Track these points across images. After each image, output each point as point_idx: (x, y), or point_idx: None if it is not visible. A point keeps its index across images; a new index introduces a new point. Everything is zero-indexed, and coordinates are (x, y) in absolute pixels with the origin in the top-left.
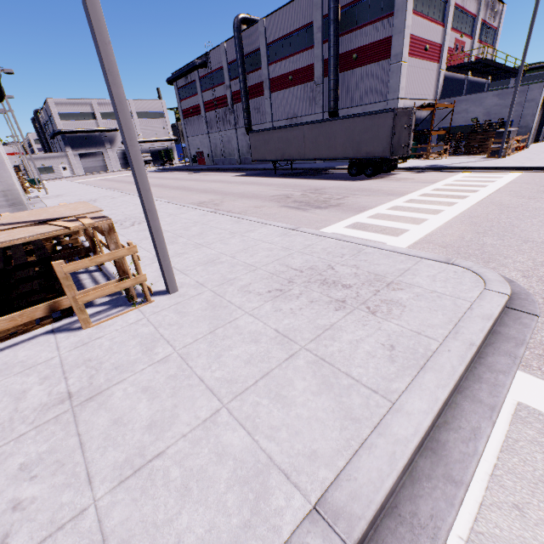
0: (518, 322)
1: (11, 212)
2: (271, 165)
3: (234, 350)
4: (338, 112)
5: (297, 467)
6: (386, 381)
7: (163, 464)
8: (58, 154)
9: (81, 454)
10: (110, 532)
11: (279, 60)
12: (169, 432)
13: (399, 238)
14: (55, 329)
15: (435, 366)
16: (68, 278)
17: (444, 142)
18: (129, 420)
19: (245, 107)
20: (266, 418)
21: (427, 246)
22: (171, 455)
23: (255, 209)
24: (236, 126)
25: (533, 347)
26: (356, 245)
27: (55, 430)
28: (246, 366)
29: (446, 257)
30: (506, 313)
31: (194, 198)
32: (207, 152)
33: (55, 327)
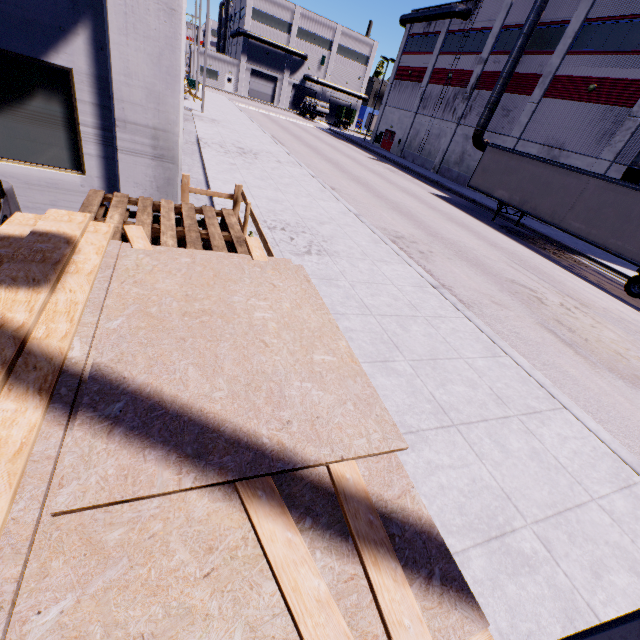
0: None
1: (151, 169)
2: (482, 197)
3: None
4: None
5: None
6: None
7: None
8: (230, 59)
9: None
10: None
11: (589, 52)
12: None
13: None
14: None
15: None
16: None
17: None
18: None
19: (492, 101)
20: None
21: None
22: None
23: (494, 307)
24: (461, 120)
25: None
26: None
27: None
28: None
29: None
30: None
31: (386, 218)
32: (401, 136)
33: None
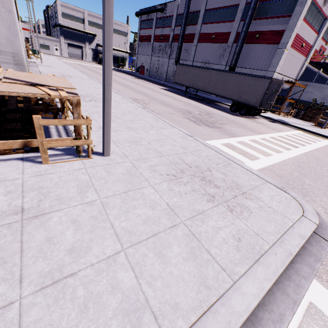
0: (319, 244)
1: (15, 69)
2: (184, 88)
3: (137, 210)
4: (235, 68)
5: (164, 312)
6: (232, 263)
7: (74, 283)
8: (54, 39)
9: (19, 257)
10: (26, 327)
11: (209, 23)
12: (83, 258)
13: (253, 162)
14: (24, 158)
15: (265, 263)
16: (41, 128)
17: (292, 107)
18: (58, 241)
19: (179, 46)
20: (149, 268)
21: (270, 173)
22: (80, 277)
23: (168, 114)
24: (170, 57)
25: (325, 264)
26: (227, 159)
27: (6, 233)
28: (143, 224)
29: (282, 186)
30: (312, 235)
31: (132, 95)
32: (147, 67)
33: (25, 157)
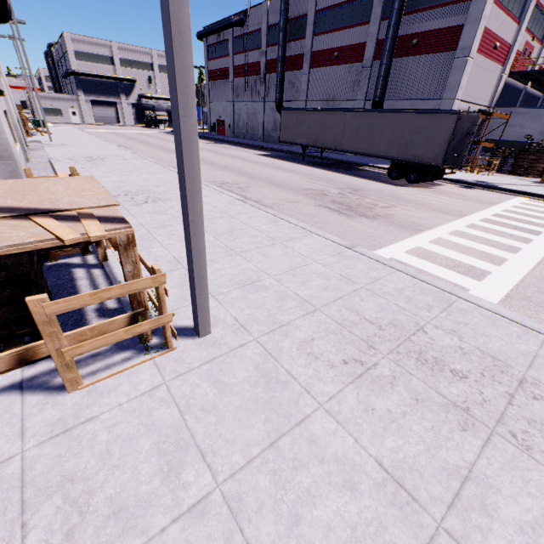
0: None
1: None
2: (297, 148)
3: (319, 506)
4: (383, 103)
5: None
6: None
7: None
8: (68, 96)
9: None
10: None
11: (326, 32)
12: None
13: (482, 284)
14: (25, 381)
15: None
16: (51, 322)
17: (490, 156)
18: None
19: (279, 79)
20: None
21: (527, 305)
22: None
23: (289, 204)
24: (265, 98)
25: None
26: (441, 291)
27: None
28: None
29: None
30: None
31: (215, 175)
32: (229, 122)
33: (26, 377)
